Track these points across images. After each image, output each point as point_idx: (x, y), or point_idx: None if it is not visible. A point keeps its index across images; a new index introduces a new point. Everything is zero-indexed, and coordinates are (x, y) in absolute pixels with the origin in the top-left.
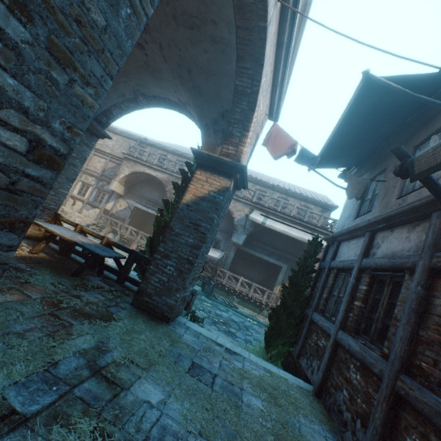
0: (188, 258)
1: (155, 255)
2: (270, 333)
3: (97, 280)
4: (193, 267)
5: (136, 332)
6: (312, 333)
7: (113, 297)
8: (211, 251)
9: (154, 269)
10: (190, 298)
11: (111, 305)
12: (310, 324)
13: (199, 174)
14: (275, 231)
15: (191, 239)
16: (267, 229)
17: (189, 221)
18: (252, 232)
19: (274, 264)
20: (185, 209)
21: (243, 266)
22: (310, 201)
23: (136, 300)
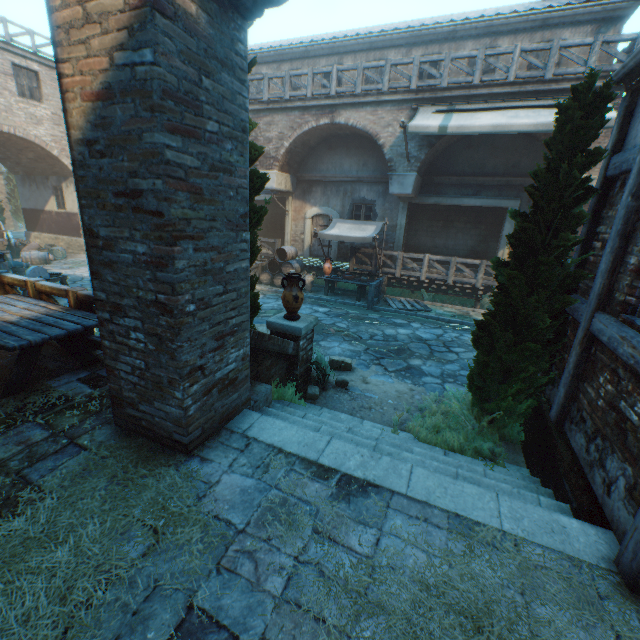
0: (156, 299)
1: (98, 313)
2: (482, 374)
3: (71, 383)
4: (176, 319)
5: (50, 541)
6: (596, 370)
7: (75, 421)
8: (358, 227)
9: (113, 347)
10: (293, 347)
11: (46, 454)
12: (587, 346)
13: (60, 6)
14: (478, 138)
15: (139, 244)
16: (459, 142)
17: (112, 192)
18: (429, 161)
19: (492, 207)
20: (88, 157)
21: (431, 232)
22: (558, 21)
23: (119, 417)
